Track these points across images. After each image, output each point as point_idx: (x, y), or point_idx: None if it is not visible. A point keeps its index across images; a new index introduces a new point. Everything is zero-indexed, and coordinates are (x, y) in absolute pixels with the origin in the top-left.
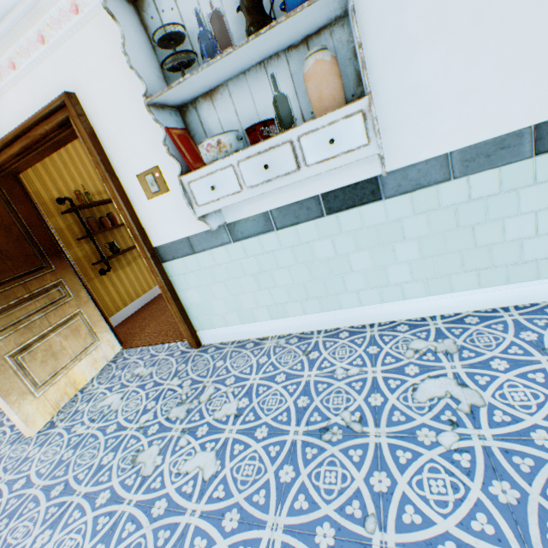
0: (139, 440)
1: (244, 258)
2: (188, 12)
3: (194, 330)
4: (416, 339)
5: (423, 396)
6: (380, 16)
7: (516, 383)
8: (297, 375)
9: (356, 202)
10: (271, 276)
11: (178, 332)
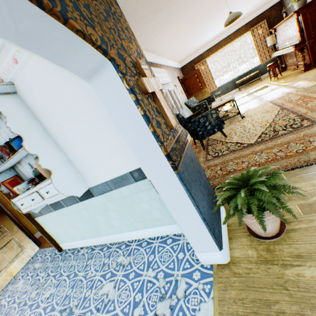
0: (15, 310)
1: (61, 216)
2: (0, 137)
3: (57, 244)
4: (122, 255)
5: (101, 292)
6: (60, 137)
7: (128, 287)
8: (77, 274)
9: (87, 197)
10: (73, 223)
11: None
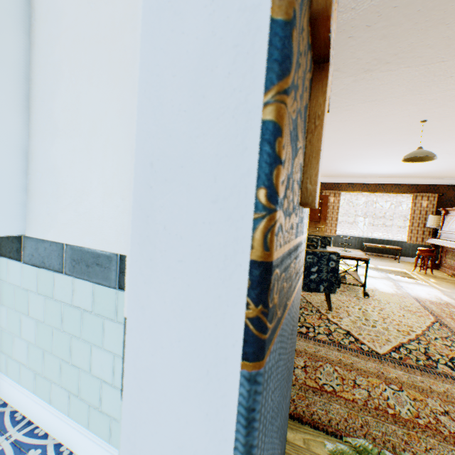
0: None
1: None
2: None
3: None
4: None
5: None
6: (44, 96)
7: None
8: None
9: (8, 252)
10: None
11: None
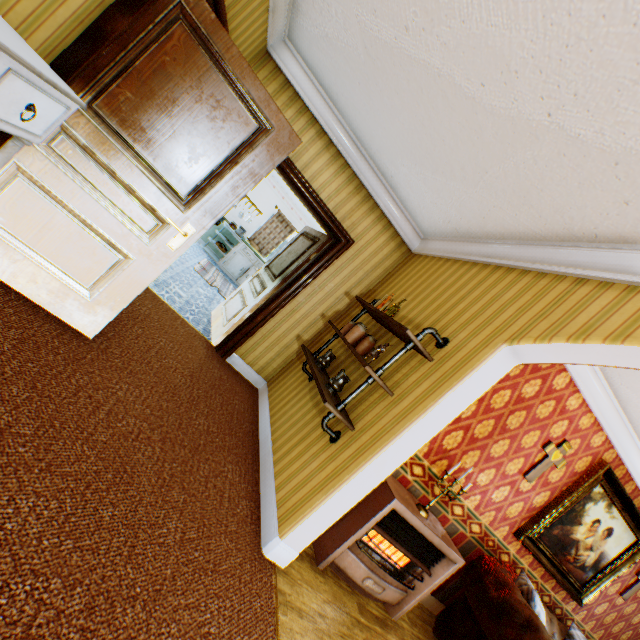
0: None
1: None
2: None
3: None
4: None
5: None
6: None
7: None
8: None
9: None
10: None
11: (163, 306)
